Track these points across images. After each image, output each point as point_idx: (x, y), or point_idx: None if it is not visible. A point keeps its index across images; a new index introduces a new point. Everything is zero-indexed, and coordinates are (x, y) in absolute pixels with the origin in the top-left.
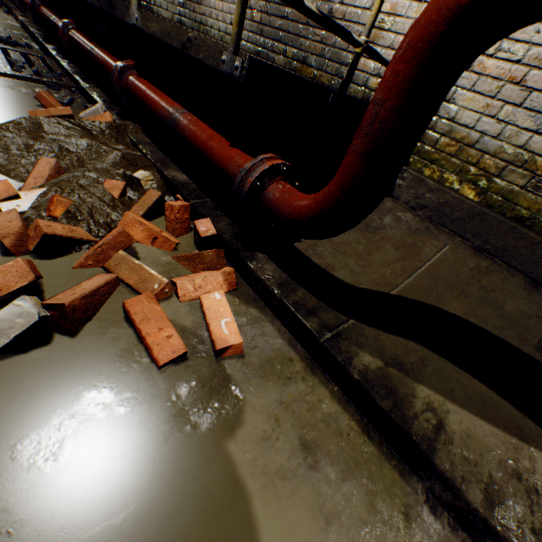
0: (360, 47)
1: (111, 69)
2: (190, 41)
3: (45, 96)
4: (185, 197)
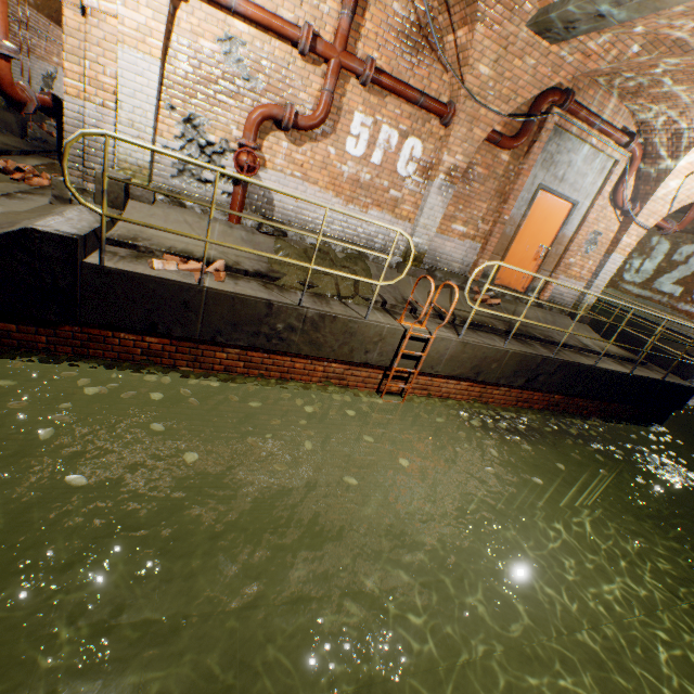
0: None
1: None
2: None
3: None
4: None
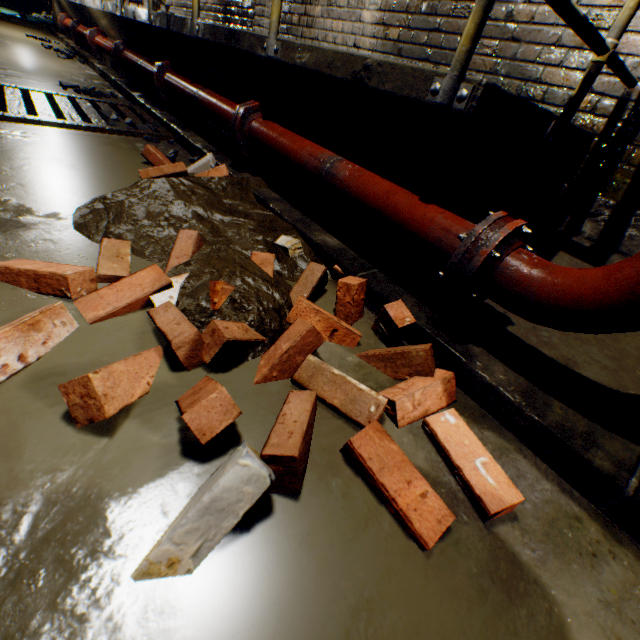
0: (604, 53)
1: (225, 114)
2: (369, 69)
3: (153, 151)
4: (346, 269)
